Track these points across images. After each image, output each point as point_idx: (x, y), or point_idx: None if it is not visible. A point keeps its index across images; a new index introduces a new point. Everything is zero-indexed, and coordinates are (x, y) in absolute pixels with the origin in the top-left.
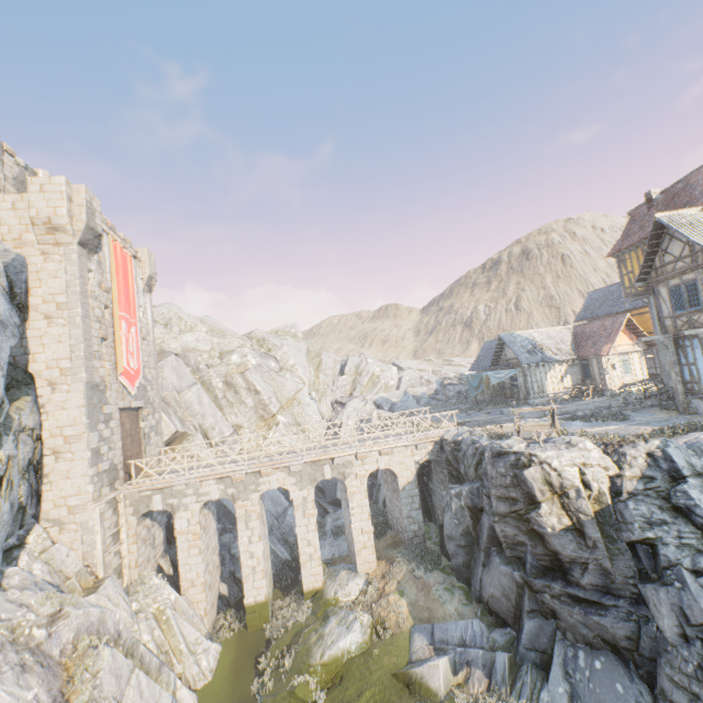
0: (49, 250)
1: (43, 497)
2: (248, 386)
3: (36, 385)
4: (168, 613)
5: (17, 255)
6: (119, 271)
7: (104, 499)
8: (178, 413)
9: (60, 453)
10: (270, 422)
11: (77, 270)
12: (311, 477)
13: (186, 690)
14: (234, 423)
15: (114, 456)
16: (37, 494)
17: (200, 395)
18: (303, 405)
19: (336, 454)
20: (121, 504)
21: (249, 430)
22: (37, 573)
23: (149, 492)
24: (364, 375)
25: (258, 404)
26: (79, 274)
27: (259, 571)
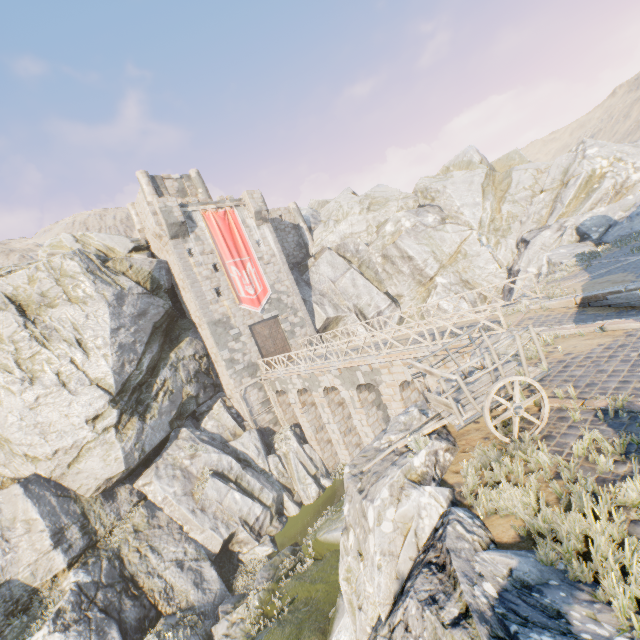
0: (167, 249)
1: (222, 383)
2: (401, 254)
3: (197, 327)
4: (290, 455)
5: (157, 261)
6: (217, 232)
7: (243, 386)
8: (333, 300)
9: (217, 362)
10: (429, 286)
11: (177, 257)
12: (350, 380)
13: (290, 503)
14: (394, 294)
15: (251, 357)
16: (214, 384)
17: (353, 279)
18: (470, 258)
19: (359, 362)
20: (264, 385)
21: (409, 297)
22: (208, 427)
23: (273, 379)
24: (569, 185)
25: (413, 271)
26: (179, 258)
27: (341, 444)
